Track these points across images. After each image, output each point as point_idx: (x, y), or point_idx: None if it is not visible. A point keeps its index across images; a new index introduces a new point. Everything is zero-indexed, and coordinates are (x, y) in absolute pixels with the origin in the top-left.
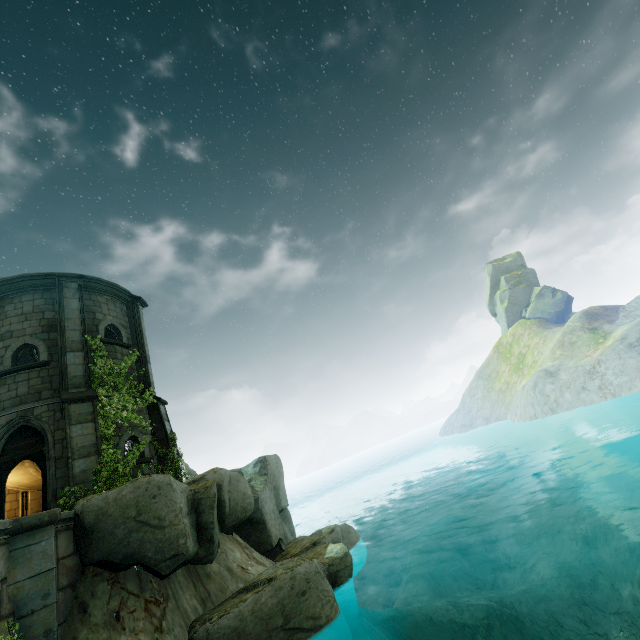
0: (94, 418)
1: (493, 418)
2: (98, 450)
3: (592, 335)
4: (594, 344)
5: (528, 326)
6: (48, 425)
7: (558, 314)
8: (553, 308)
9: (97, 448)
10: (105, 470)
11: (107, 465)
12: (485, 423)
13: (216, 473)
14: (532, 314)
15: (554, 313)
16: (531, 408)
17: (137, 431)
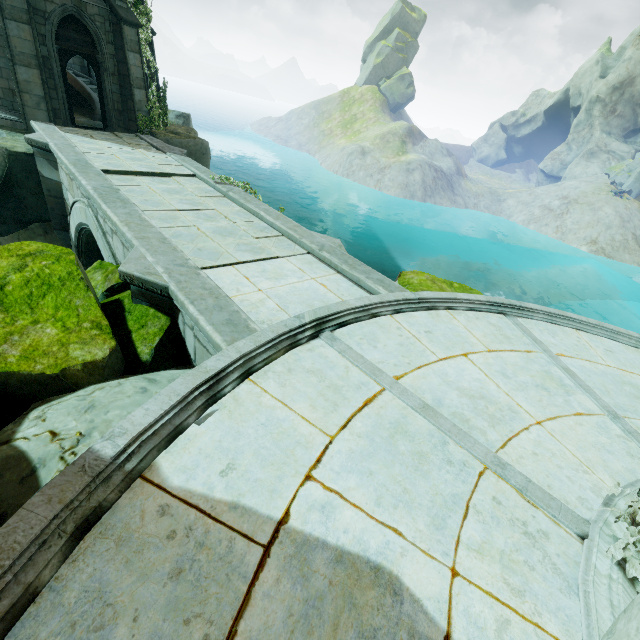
0: (140, 51)
1: (305, 149)
2: (145, 86)
3: (400, 146)
4: (396, 153)
5: (376, 98)
6: (102, 34)
7: (397, 105)
8: (399, 98)
9: (145, 84)
10: (156, 109)
11: (156, 105)
12: (298, 148)
13: (196, 135)
14: (386, 90)
15: (396, 102)
16: (338, 166)
17: (146, 67)
